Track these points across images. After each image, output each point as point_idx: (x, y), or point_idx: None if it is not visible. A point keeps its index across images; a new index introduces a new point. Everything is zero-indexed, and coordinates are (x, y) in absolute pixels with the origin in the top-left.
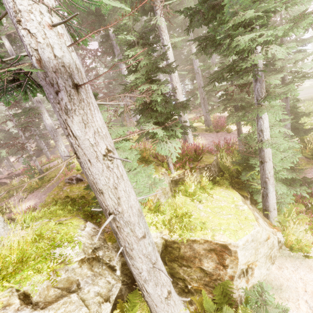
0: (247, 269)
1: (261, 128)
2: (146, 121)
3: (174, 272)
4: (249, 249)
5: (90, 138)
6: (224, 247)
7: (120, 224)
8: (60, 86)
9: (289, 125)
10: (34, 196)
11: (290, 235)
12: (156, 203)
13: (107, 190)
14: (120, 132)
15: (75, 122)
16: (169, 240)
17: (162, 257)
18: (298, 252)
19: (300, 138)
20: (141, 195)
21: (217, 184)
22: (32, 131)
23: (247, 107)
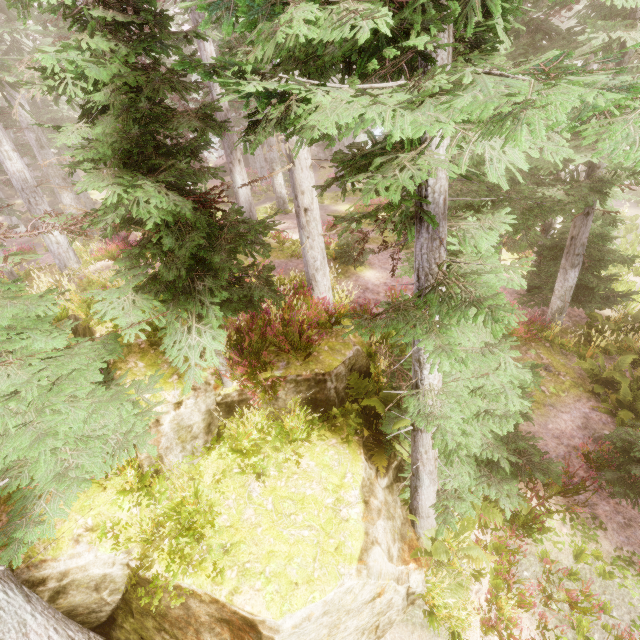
0: None
1: (420, 357)
2: (129, 269)
3: (147, 635)
4: (309, 633)
5: None
6: (249, 625)
7: None
8: None
9: (574, 281)
10: None
11: (439, 586)
12: (148, 468)
13: None
14: (0, 318)
15: None
16: (124, 590)
17: (127, 599)
18: (441, 625)
19: (590, 312)
20: (69, 478)
21: (329, 425)
22: None
23: None
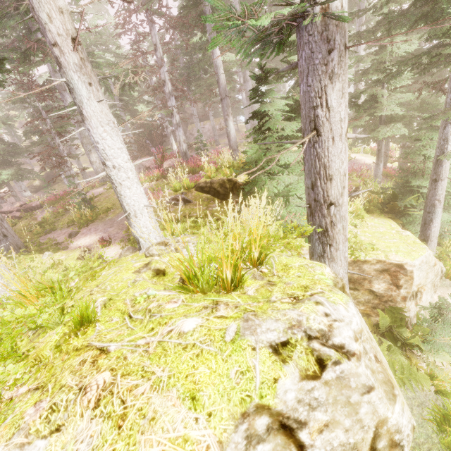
0: (417, 292)
1: (446, 137)
2: None
3: None
4: (423, 271)
5: (342, 111)
6: (400, 267)
7: (335, 219)
8: (336, 43)
9: None
10: (93, 230)
11: None
12: None
13: (337, 177)
14: (293, 127)
15: (335, 89)
16: None
17: None
18: None
19: None
20: None
21: (366, 211)
22: (50, 143)
23: (396, 120)
